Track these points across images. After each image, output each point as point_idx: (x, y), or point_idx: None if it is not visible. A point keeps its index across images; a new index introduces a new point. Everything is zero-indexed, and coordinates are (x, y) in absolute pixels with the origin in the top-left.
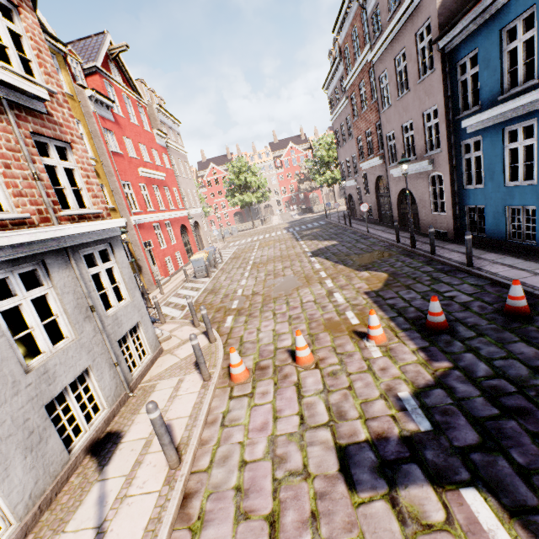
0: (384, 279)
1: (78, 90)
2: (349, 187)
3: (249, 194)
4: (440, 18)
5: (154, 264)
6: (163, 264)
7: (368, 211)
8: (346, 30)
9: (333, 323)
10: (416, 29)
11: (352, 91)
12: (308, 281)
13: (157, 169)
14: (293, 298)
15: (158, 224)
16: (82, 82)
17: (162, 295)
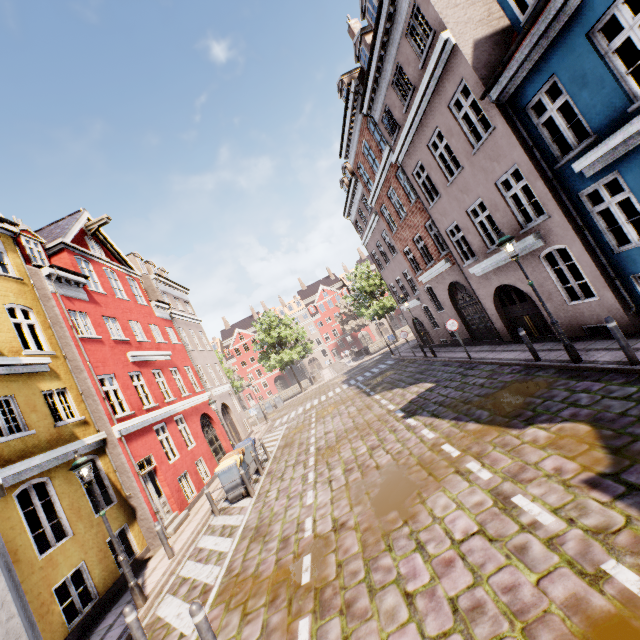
0: (592, 436)
1: (32, 271)
2: (411, 309)
3: (287, 351)
4: (478, 73)
5: (159, 493)
6: (175, 489)
7: (449, 332)
8: (354, 150)
9: (609, 629)
10: (447, 101)
11: (380, 204)
12: (432, 473)
13: (158, 348)
14: (426, 529)
15: (163, 424)
16: (43, 263)
17: (169, 559)
